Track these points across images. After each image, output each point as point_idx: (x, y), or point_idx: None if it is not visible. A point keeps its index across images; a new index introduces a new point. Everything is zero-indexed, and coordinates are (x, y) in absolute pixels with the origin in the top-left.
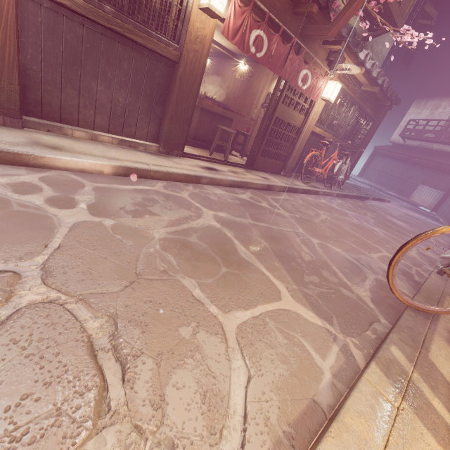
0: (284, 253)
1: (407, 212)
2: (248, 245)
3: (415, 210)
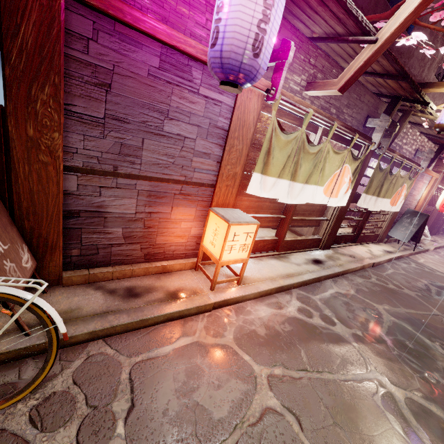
0: None
1: None
2: None
3: None
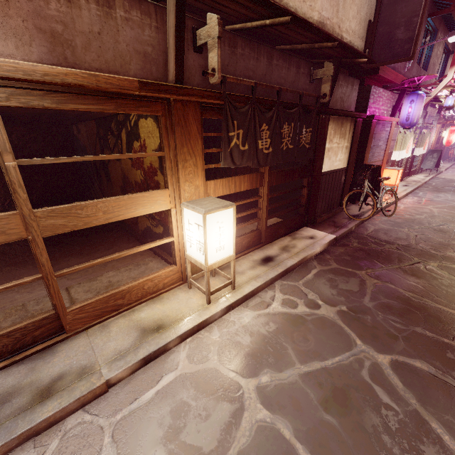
0: None
1: None
2: None
3: None
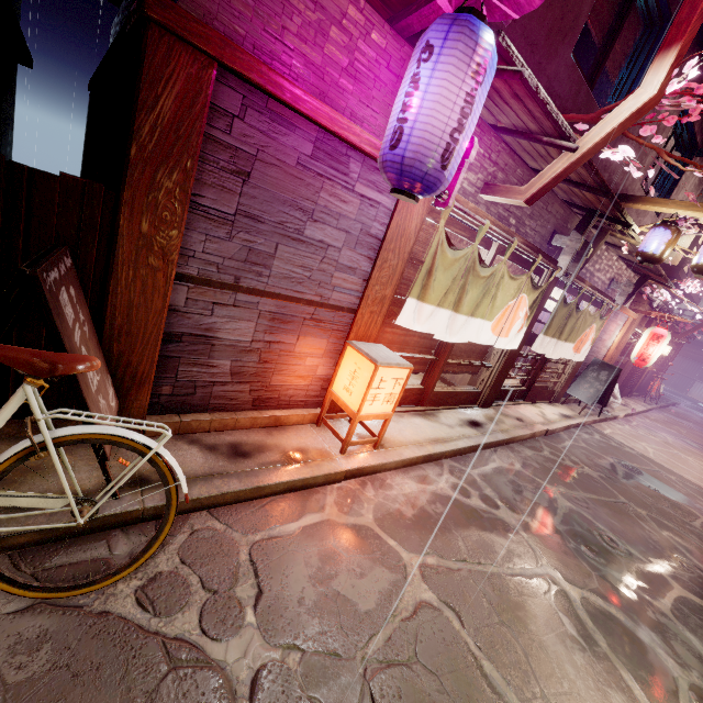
0: (700, 451)
1: (701, 416)
2: (690, 448)
3: (702, 411)
